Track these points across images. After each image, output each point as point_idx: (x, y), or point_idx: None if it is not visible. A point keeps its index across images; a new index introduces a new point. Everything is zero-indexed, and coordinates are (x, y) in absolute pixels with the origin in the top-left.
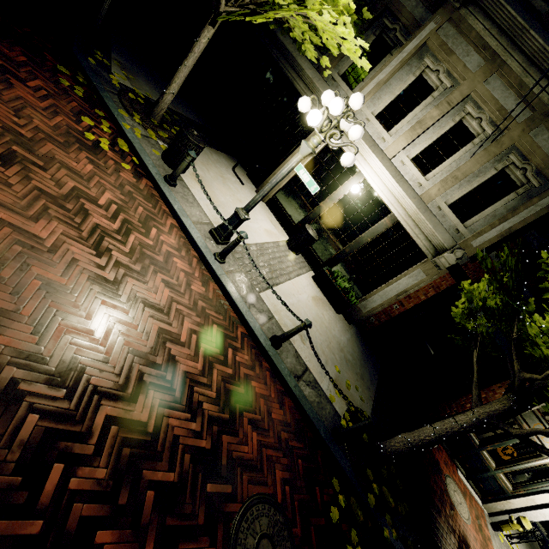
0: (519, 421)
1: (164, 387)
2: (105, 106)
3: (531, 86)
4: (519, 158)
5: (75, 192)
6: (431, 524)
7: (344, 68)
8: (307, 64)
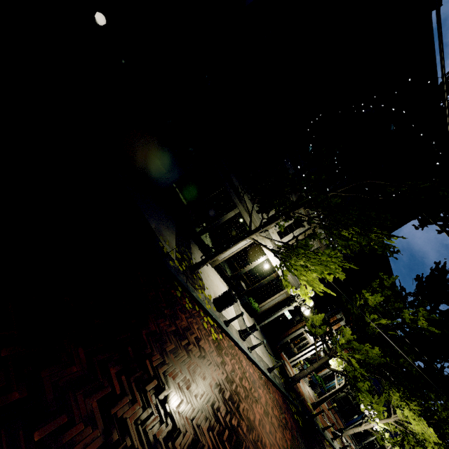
0: (303, 331)
1: (282, 428)
2: (195, 300)
3: None
4: None
5: (240, 383)
6: (295, 389)
7: None
8: (248, 200)
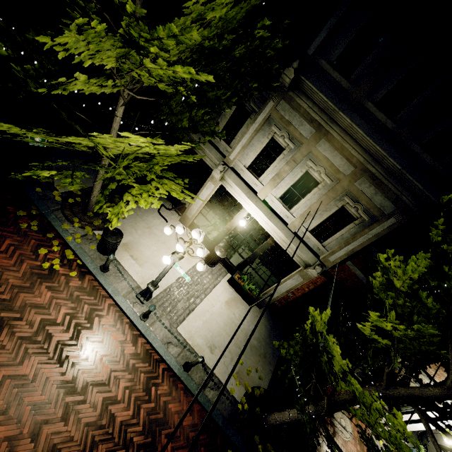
0: None
1: (108, 438)
2: (53, 227)
3: (350, 149)
4: (351, 200)
5: (42, 324)
6: None
7: (220, 128)
8: None
